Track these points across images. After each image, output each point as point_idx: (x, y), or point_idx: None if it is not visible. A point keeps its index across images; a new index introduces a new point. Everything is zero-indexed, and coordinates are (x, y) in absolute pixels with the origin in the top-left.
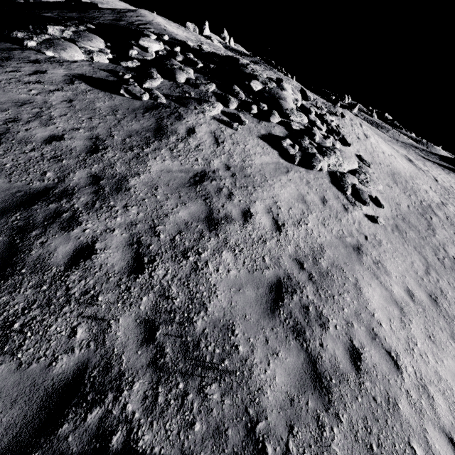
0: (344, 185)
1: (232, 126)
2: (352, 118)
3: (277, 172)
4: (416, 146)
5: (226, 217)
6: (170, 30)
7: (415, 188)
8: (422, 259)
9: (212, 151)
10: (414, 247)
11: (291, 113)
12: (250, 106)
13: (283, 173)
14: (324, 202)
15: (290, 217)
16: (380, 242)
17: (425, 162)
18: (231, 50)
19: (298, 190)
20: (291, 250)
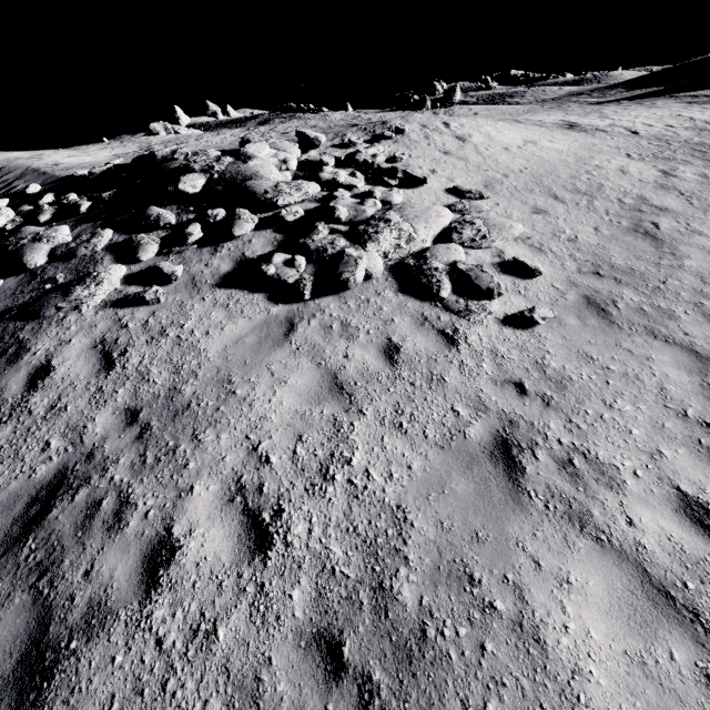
0: (429, 281)
1: (146, 301)
2: (426, 122)
3: (262, 348)
4: (580, 92)
5: (89, 614)
6: (62, 167)
7: (596, 178)
8: (681, 354)
9: (92, 394)
10: (647, 333)
11: (277, 193)
12: (184, 233)
13: (278, 341)
14: (392, 354)
15: (298, 472)
16: (560, 376)
17: (602, 110)
18: (224, 126)
19: (321, 365)
20: (304, 602)
